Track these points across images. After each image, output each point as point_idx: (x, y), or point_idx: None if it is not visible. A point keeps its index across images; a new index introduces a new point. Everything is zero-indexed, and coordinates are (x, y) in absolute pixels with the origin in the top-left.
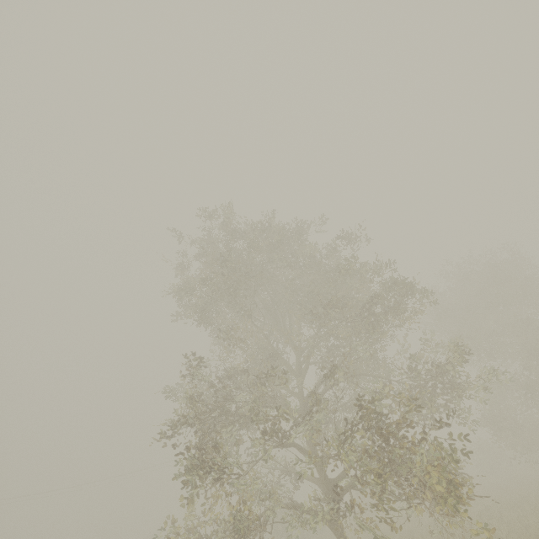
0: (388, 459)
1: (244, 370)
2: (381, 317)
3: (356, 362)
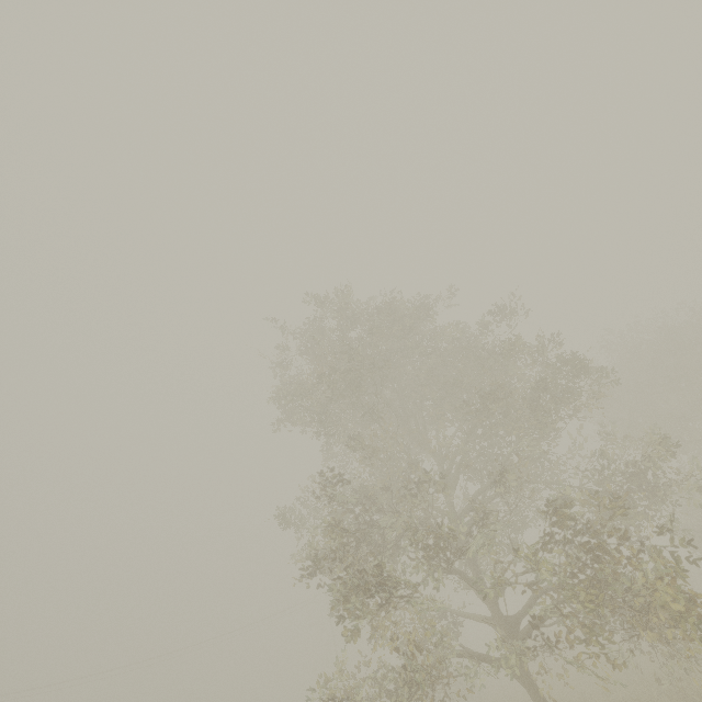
0: (598, 578)
1: (383, 485)
2: (550, 405)
3: (518, 466)
